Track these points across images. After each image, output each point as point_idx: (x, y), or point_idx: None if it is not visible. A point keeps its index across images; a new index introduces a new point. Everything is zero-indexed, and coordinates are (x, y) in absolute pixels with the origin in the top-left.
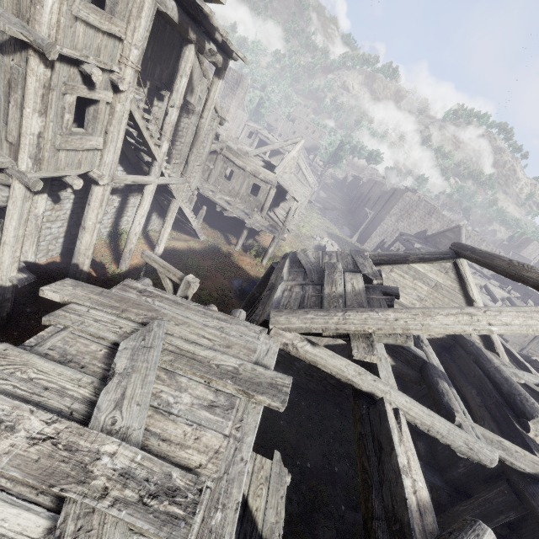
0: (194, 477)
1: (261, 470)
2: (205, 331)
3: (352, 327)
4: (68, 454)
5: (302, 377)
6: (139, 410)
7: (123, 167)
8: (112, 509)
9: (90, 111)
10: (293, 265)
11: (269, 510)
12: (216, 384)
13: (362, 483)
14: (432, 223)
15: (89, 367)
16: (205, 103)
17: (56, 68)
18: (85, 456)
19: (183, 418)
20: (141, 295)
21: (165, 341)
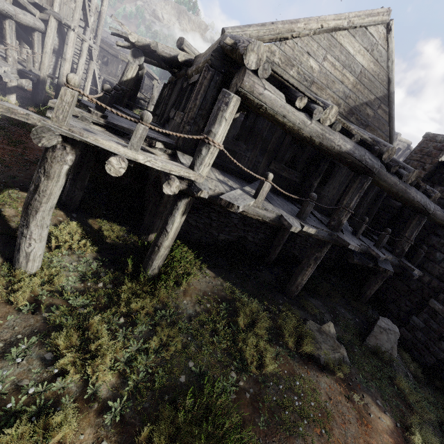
0: None
1: None
2: None
3: None
4: None
5: None
6: None
7: (57, 34)
8: None
9: None
10: None
11: None
12: None
13: None
14: None
15: None
16: None
17: None
18: None
19: None
20: None
21: None
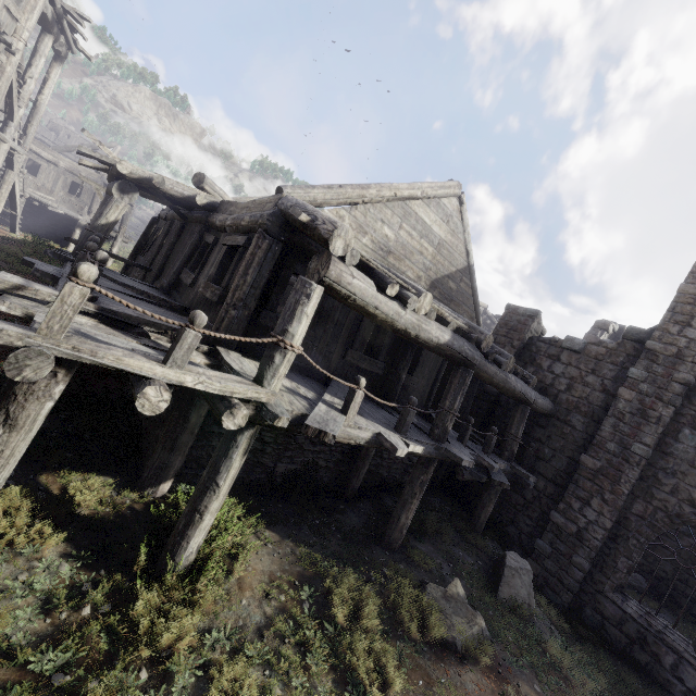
0: None
1: None
2: None
3: None
4: None
5: None
6: None
7: None
8: None
9: None
10: None
11: None
12: None
13: None
14: None
15: None
16: (45, 81)
17: None
18: None
19: None
20: None
21: None
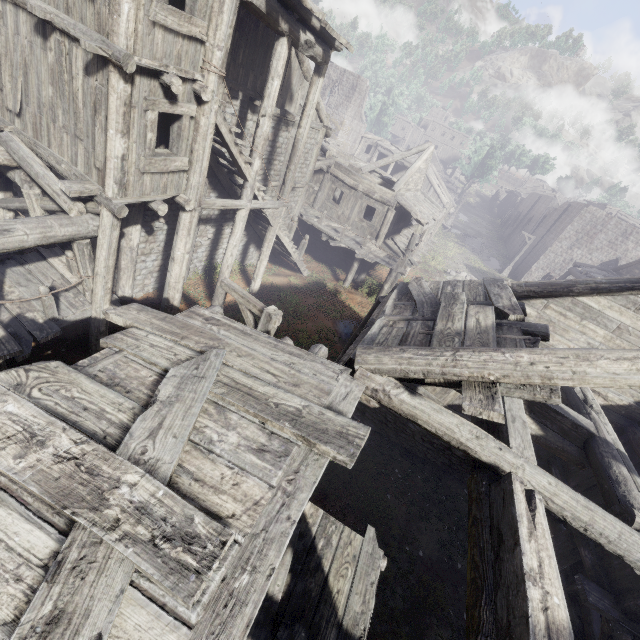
0: (219, 527)
1: (348, 546)
2: (270, 365)
3: (465, 371)
4: (88, 477)
5: (419, 444)
6: (174, 443)
7: (216, 193)
8: (118, 544)
9: (174, 129)
10: (402, 298)
11: (353, 596)
12: (271, 426)
13: (470, 583)
14: (628, 249)
15: (134, 393)
16: (303, 109)
17: (137, 83)
18: (104, 482)
19: (224, 459)
20: (207, 322)
21: (221, 372)
